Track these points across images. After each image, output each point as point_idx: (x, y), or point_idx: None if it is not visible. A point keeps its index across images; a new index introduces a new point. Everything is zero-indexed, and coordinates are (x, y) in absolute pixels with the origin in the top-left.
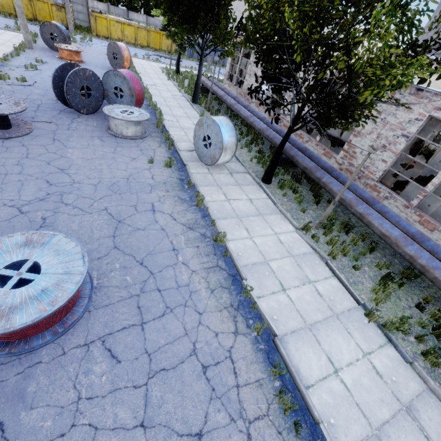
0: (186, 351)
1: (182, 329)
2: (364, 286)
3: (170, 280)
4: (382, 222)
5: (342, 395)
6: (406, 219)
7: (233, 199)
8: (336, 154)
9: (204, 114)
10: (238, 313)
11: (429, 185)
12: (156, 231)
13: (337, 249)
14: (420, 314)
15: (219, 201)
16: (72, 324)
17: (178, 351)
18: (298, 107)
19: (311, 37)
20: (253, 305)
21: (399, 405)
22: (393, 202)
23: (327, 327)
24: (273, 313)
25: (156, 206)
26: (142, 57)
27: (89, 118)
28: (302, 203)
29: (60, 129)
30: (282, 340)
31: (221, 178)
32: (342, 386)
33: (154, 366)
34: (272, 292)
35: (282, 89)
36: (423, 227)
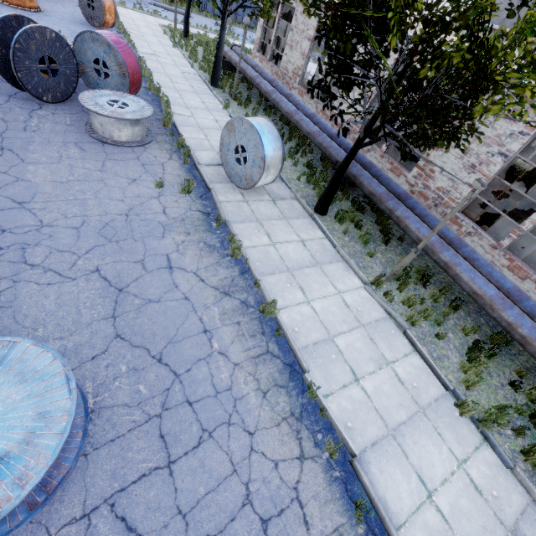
0: (236, 500)
1: (229, 464)
2: (450, 361)
3: (204, 383)
4: (474, 276)
5: (439, 530)
6: (492, 262)
7: (280, 242)
8: (407, 171)
9: (230, 105)
10: (302, 426)
11: (527, 222)
12: (177, 303)
13: (418, 314)
14: (514, 394)
15: (261, 246)
16: (59, 484)
17: (225, 502)
18: (382, 118)
19: (414, 6)
20: (322, 413)
21: (503, 531)
22: (478, 240)
23: (414, 430)
24: (346, 418)
25: (174, 260)
26: (133, 6)
27: (57, 109)
28: (367, 243)
29: (11, 130)
30: (362, 461)
31: (261, 209)
32: (439, 517)
33: (192, 535)
34: (342, 385)
35: (354, 83)
36: (512, 274)
